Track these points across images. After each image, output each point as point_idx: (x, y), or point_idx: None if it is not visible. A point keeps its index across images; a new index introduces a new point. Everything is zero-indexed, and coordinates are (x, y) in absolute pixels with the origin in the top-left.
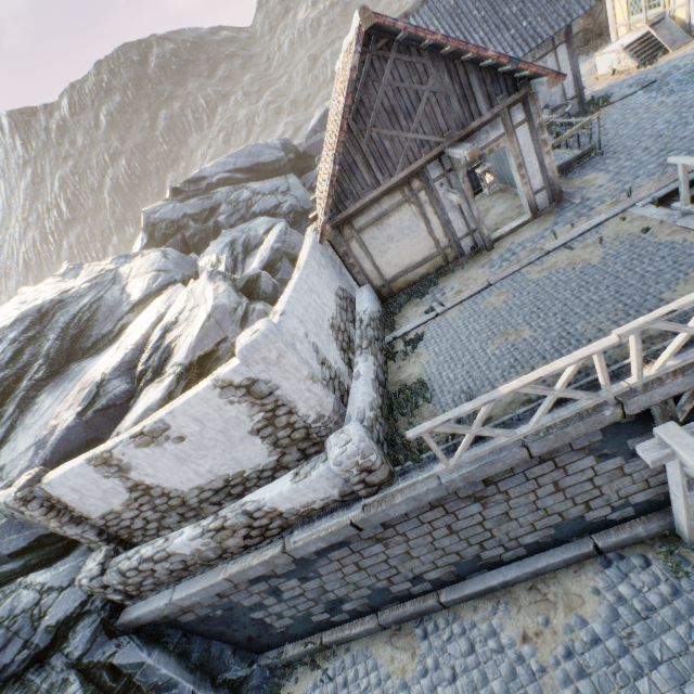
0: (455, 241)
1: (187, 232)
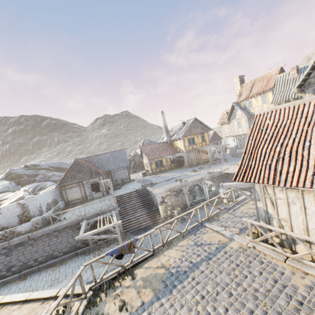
0: (86, 196)
1: (22, 179)
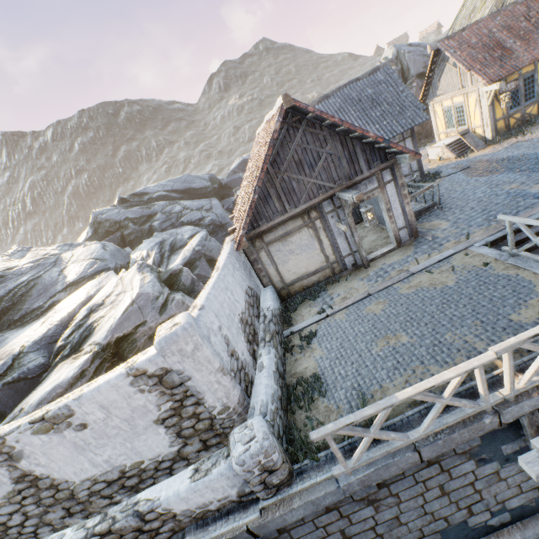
0: (341, 258)
1: (126, 231)
